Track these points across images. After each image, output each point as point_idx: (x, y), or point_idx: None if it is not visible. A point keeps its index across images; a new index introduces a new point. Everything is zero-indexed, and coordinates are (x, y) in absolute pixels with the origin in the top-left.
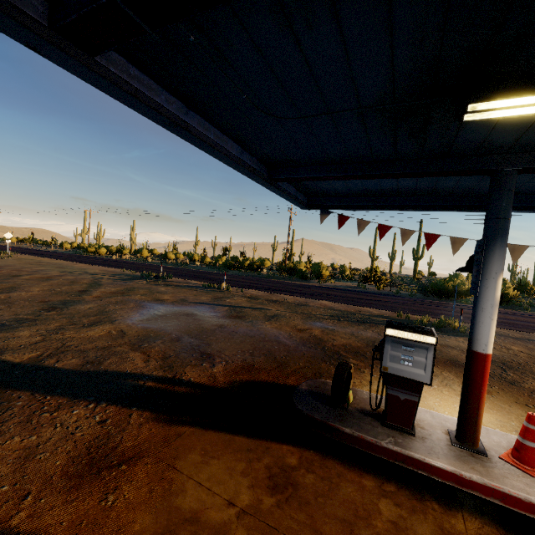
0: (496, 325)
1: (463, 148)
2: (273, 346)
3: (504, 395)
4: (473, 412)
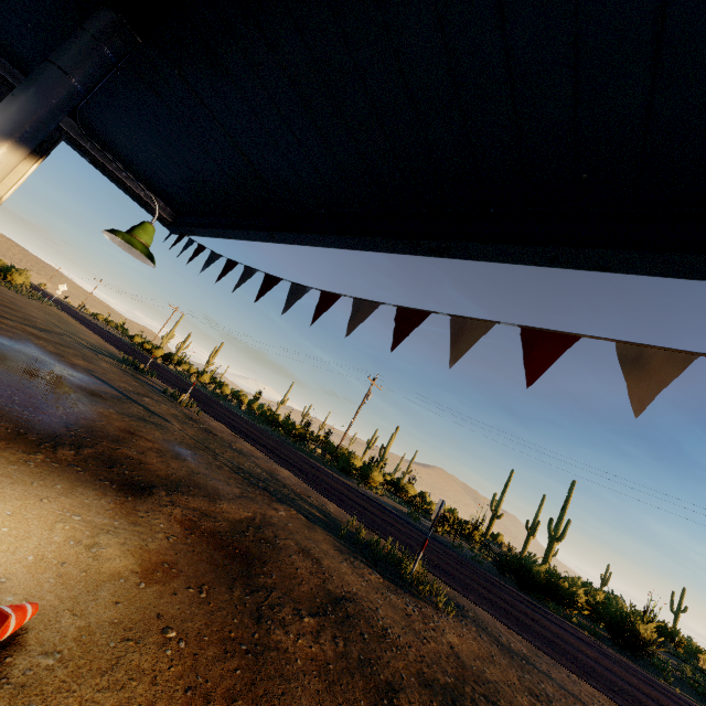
0: (514, 625)
1: None
2: (17, 397)
3: (171, 600)
4: None
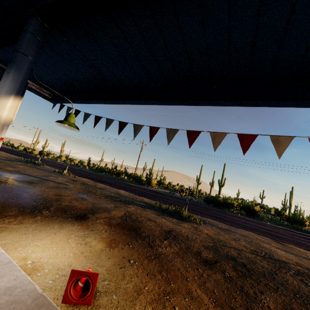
0: (220, 220)
1: None
2: (5, 195)
3: (123, 251)
4: None
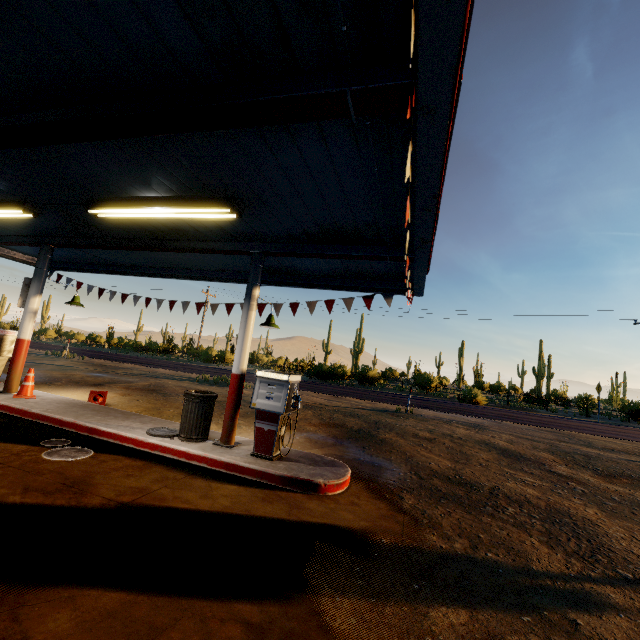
0: None
1: (18, 231)
2: (4, 375)
3: (135, 397)
4: (9, 371)
